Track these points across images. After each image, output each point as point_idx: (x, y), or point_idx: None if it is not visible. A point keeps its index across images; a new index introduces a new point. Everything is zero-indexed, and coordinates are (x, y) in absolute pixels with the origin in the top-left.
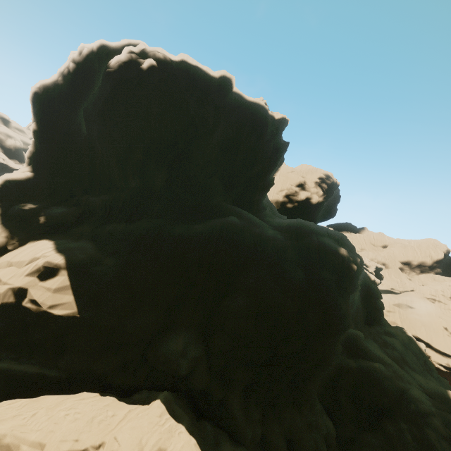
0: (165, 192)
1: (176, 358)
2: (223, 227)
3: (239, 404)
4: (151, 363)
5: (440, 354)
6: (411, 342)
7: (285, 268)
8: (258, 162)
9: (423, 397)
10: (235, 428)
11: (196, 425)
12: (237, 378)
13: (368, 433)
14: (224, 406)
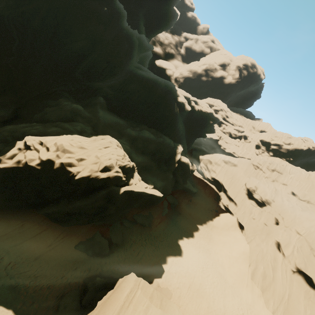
0: None
1: None
2: None
3: None
4: None
5: (228, 199)
6: (171, 148)
7: None
8: None
9: (80, 127)
10: None
11: None
12: None
13: None
14: None
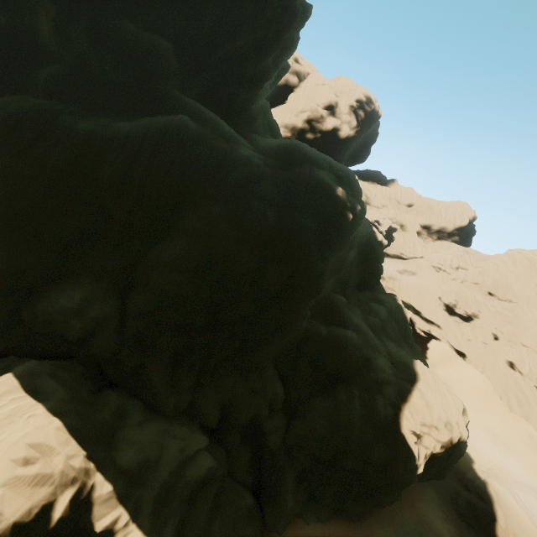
0: (59, 47)
1: (65, 318)
2: (163, 132)
3: (163, 372)
4: (26, 323)
5: (425, 322)
6: (398, 310)
7: (251, 208)
8: (245, 24)
9: (387, 366)
10: (154, 397)
11: (84, 400)
12: (161, 344)
13: (320, 397)
14: (141, 374)
